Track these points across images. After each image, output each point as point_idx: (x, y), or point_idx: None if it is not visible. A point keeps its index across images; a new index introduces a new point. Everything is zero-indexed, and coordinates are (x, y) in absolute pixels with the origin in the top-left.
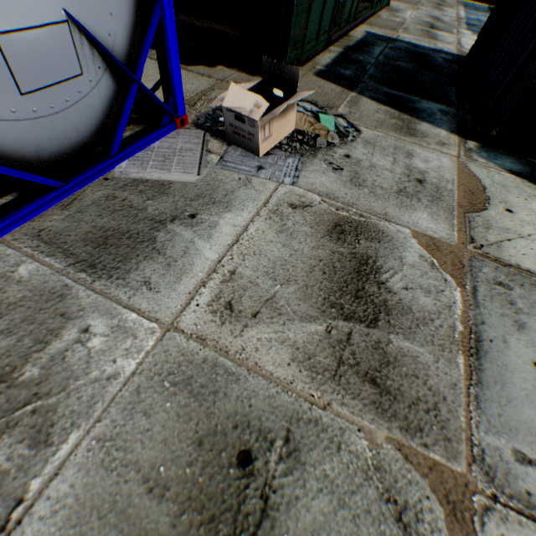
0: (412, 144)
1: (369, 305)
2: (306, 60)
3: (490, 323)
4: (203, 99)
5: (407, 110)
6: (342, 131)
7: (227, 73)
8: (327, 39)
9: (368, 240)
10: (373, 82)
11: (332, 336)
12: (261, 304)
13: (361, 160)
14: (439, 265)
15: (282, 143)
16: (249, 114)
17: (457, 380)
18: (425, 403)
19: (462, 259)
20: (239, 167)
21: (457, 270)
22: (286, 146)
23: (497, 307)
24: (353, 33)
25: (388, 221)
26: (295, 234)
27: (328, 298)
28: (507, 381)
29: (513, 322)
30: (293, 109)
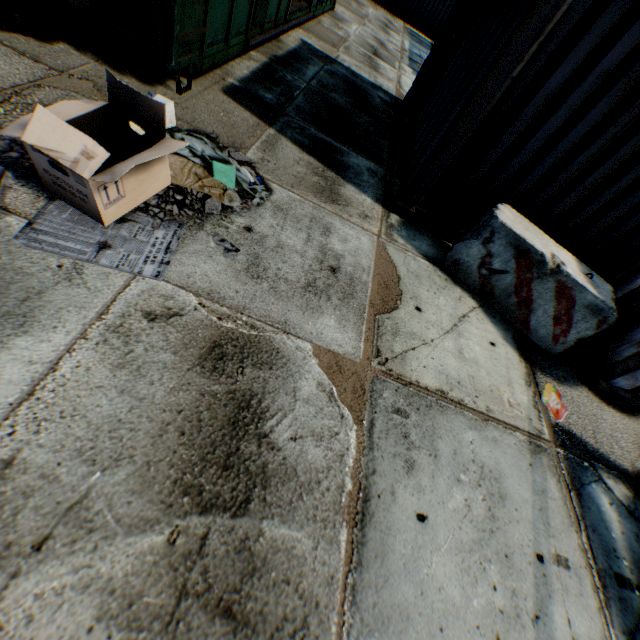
0: (332, 215)
1: (242, 477)
2: (210, 67)
3: (382, 470)
4: (14, 101)
5: (333, 165)
6: (248, 189)
7: (75, 59)
8: (245, 42)
9: (257, 367)
10: (299, 117)
11: (176, 548)
12: (58, 518)
13: (266, 236)
14: (339, 395)
15: (152, 202)
16: (74, 165)
17: (336, 568)
18: (292, 621)
19: (365, 381)
20: (65, 242)
21: (358, 398)
22: (158, 208)
23: (392, 445)
24: (285, 37)
25: (287, 333)
26: (145, 367)
27: (182, 479)
28: (390, 550)
29: (405, 463)
30: (162, 159)
